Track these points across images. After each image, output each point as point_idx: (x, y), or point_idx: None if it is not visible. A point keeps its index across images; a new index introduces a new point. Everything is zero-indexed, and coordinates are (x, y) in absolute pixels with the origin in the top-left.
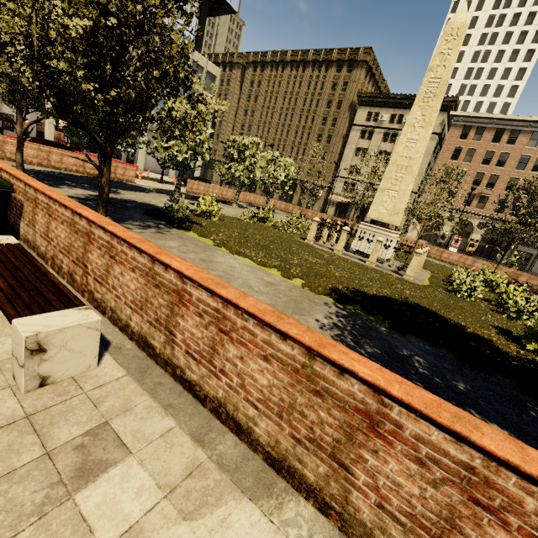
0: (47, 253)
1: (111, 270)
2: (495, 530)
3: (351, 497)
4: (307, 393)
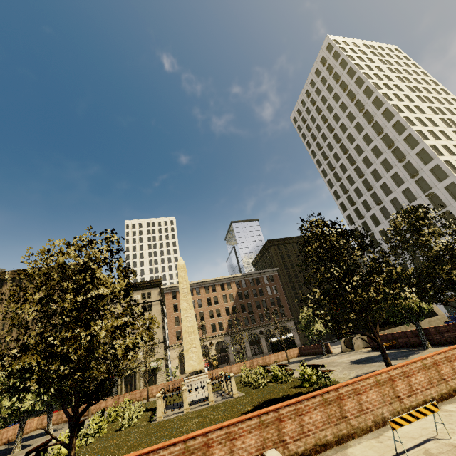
0: None
1: (234, 448)
2: (362, 396)
3: (352, 423)
4: (328, 407)
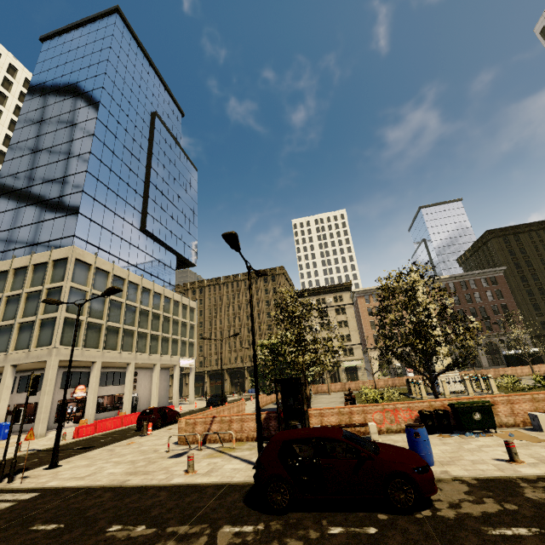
0: (516, 421)
1: None
2: None
3: None
4: None
